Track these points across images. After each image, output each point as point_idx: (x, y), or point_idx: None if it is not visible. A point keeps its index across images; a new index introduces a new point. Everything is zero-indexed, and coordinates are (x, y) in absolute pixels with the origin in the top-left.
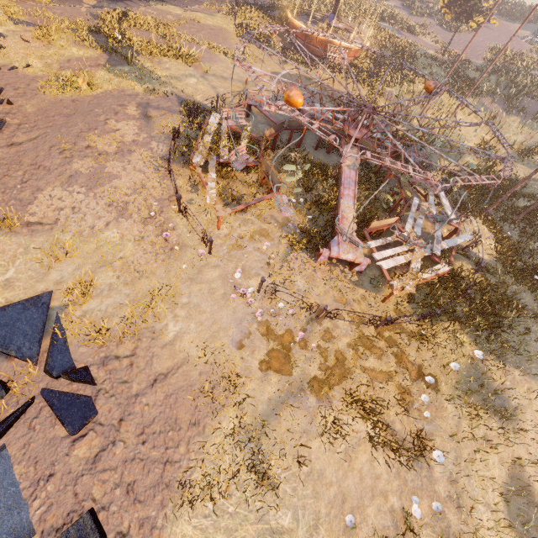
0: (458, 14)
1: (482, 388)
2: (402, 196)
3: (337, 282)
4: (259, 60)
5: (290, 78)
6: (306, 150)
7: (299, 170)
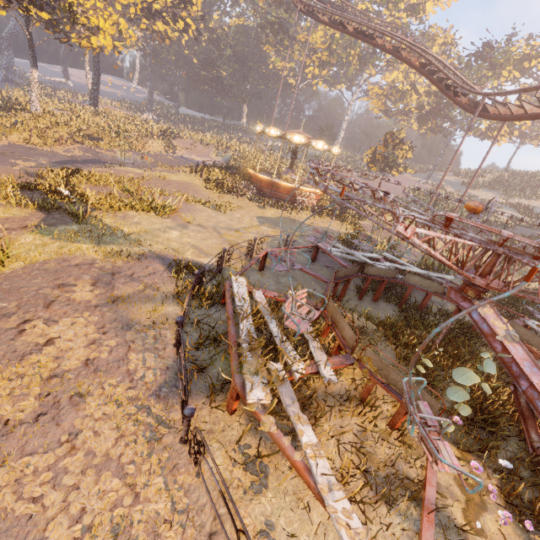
0: (383, 167)
1: None
2: (537, 355)
3: None
4: (238, 206)
5: (277, 221)
6: (348, 301)
7: (381, 342)
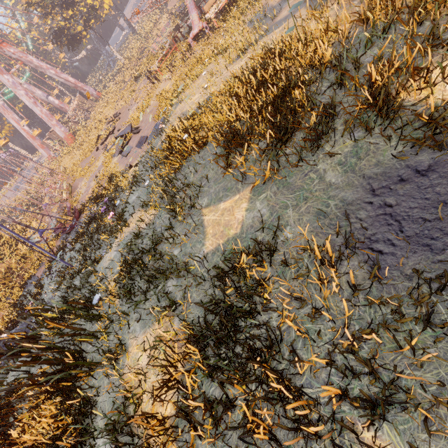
0: None
1: (249, 2)
2: None
3: (198, 43)
4: None
5: None
6: None
7: None
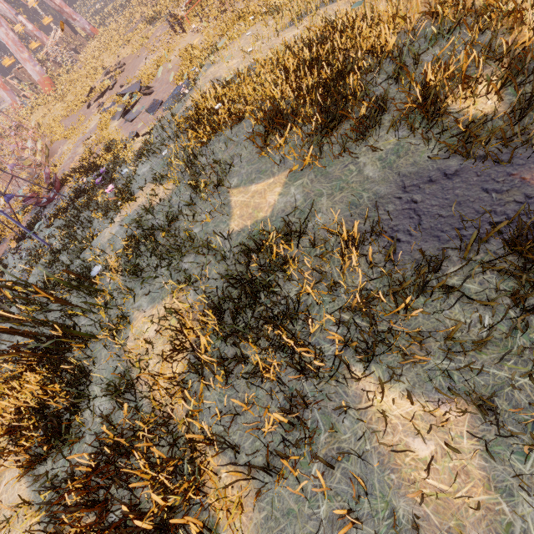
0: None
1: None
2: None
3: None
4: None
5: None
6: None
7: None
